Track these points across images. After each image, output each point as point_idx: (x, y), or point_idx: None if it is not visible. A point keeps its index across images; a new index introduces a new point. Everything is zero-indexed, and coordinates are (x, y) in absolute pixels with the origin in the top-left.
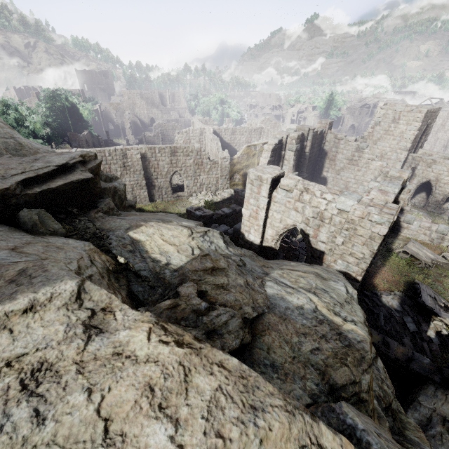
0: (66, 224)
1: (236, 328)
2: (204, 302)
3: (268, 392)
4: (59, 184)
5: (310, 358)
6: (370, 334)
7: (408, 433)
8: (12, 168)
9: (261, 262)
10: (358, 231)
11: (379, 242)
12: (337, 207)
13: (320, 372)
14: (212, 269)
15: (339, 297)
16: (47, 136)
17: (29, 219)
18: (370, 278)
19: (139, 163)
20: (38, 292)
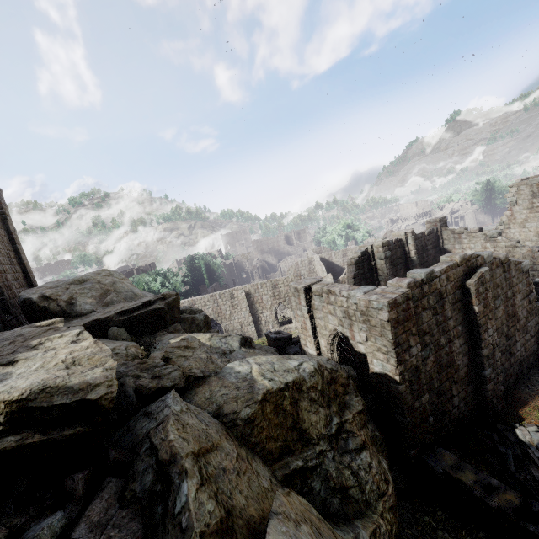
0: (138, 338)
1: (175, 377)
2: (163, 361)
3: (108, 353)
4: (139, 313)
5: (218, 399)
6: (282, 389)
7: (356, 521)
8: (118, 307)
9: (252, 353)
10: (370, 321)
11: (389, 329)
12: (352, 301)
13: (219, 407)
14: (185, 347)
15: (282, 367)
16: (185, 292)
17: (112, 332)
18: (516, 406)
19: (245, 300)
20: (67, 332)
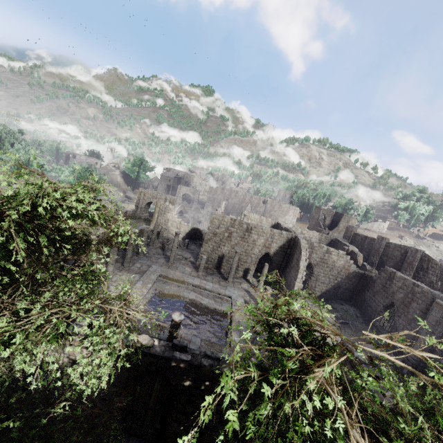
0: None
1: None
2: None
3: None
4: None
5: None
6: None
7: None
8: None
9: None
10: None
11: None
12: None
13: None
14: None
15: None
16: None
17: None
18: None
19: None
20: None
